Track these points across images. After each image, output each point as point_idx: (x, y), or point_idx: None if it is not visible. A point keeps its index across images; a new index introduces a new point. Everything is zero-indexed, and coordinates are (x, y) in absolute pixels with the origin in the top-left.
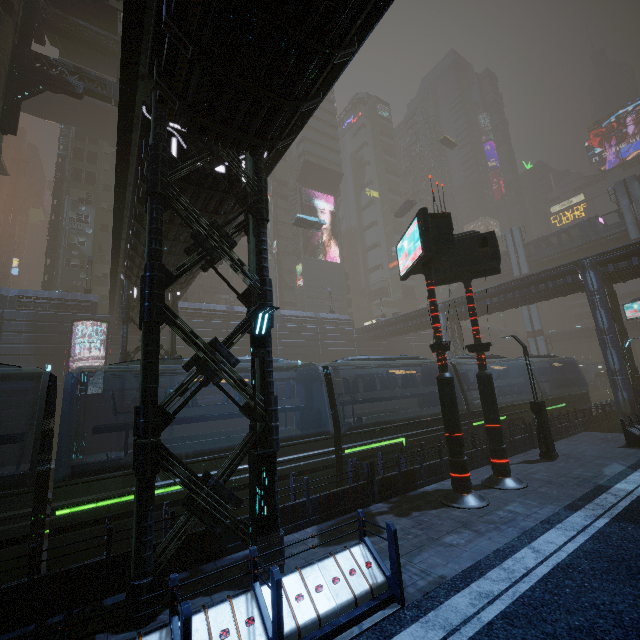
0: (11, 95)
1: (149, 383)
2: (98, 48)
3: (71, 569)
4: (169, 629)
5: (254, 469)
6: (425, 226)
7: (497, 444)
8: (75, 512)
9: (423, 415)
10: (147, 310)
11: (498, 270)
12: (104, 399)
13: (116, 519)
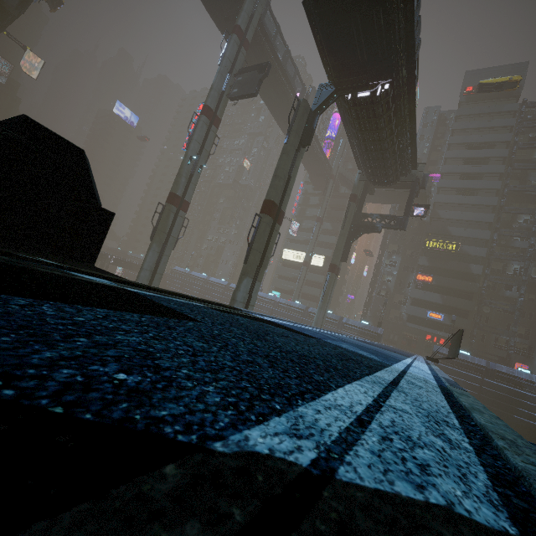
0: (348, 242)
1: None
2: (401, 187)
3: None
4: None
5: None
6: None
7: None
8: None
9: None
10: None
11: None
12: None
13: None
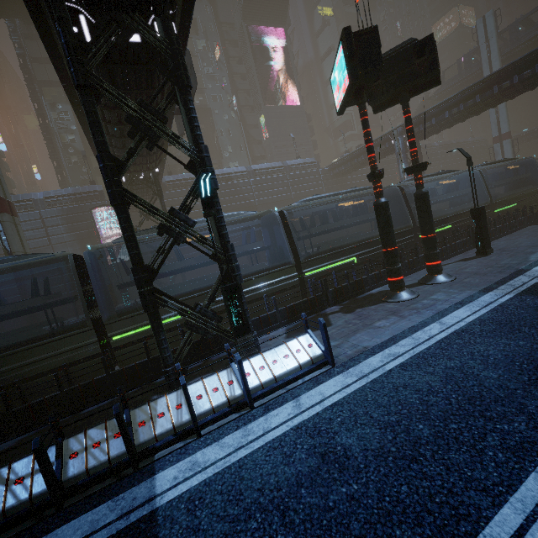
0: None
1: (132, 251)
2: None
3: (129, 367)
4: (182, 390)
5: (225, 297)
6: (349, 50)
7: (431, 250)
8: (124, 337)
9: (376, 236)
10: (111, 196)
11: (438, 81)
12: None
13: (151, 338)
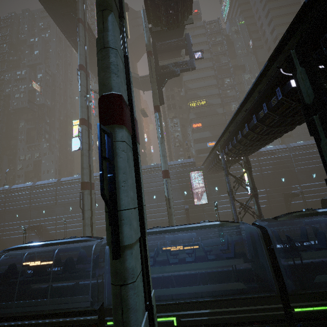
0: (159, 88)
1: None
2: (176, 48)
3: None
4: None
5: None
6: None
7: None
8: (302, 310)
9: None
10: None
11: None
12: (208, 205)
13: (326, 319)
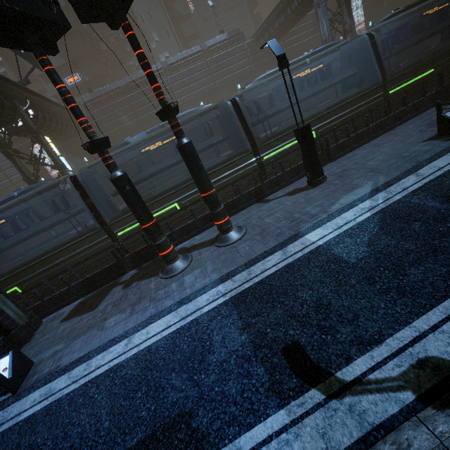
0: None
1: None
2: None
3: None
4: None
5: None
6: None
7: (211, 210)
8: None
9: (234, 155)
10: None
11: None
12: None
13: None
